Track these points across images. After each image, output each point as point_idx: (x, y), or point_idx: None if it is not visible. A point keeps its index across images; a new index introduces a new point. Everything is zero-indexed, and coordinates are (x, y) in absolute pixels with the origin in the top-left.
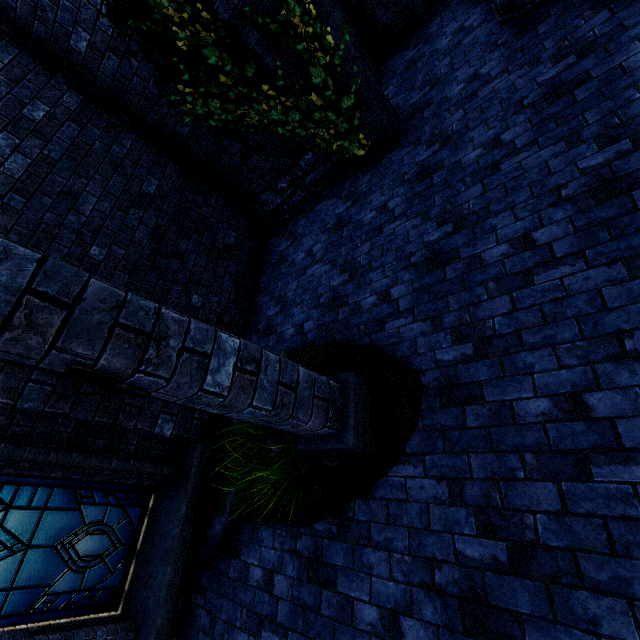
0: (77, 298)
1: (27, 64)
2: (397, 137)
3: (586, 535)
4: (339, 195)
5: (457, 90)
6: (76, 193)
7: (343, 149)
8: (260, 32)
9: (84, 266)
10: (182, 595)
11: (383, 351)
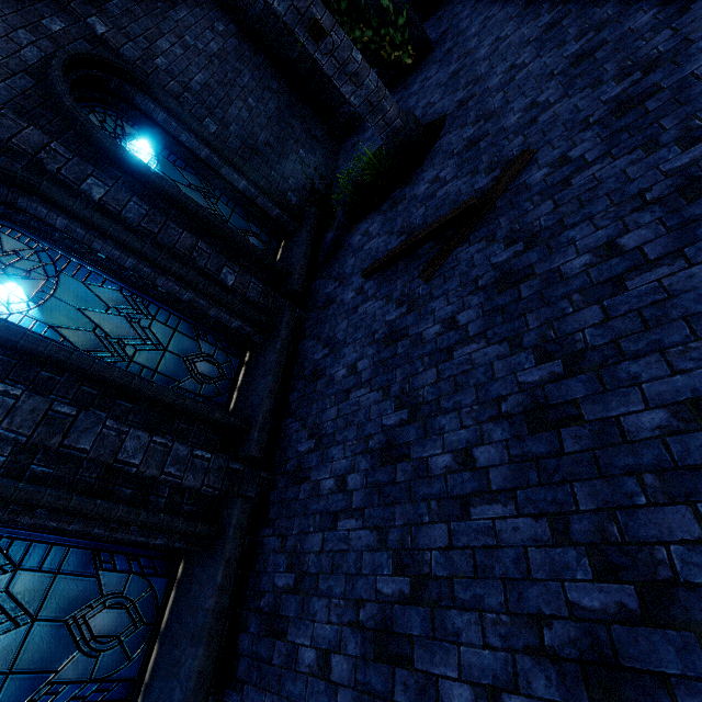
0: None
1: (214, 5)
2: (432, 48)
3: (512, 93)
4: (395, 94)
5: (466, 13)
6: (240, 71)
7: (398, 58)
8: None
9: (247, 105)
10: (306, 282)
11: (427, 121)
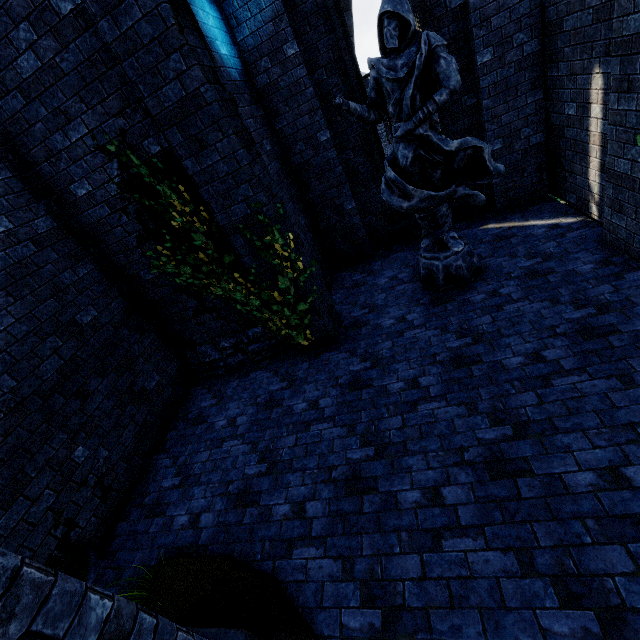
0: None
1: (14, 186)
2: (337, 340)
3: None
4: (277, 371)
5: (389, 323)
6: None
7: (290, 336)
8: (246, 241)
9: None
10: None
11: (285, 589)
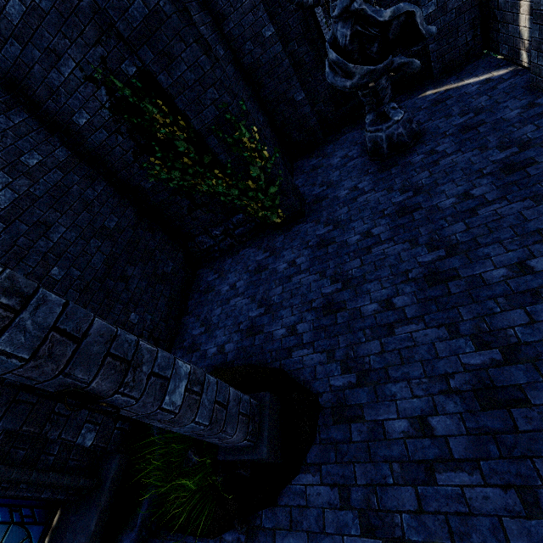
0: (85, 333)
1: (33, 125)
2: (304, 215)
3: (435, 529)
4: (259, 246)
5: (344, 193)
6: (49, 223)
7: (266, 216)
8: (219, 140)
9: (43, 283)
10: None
11: (290, 374)
